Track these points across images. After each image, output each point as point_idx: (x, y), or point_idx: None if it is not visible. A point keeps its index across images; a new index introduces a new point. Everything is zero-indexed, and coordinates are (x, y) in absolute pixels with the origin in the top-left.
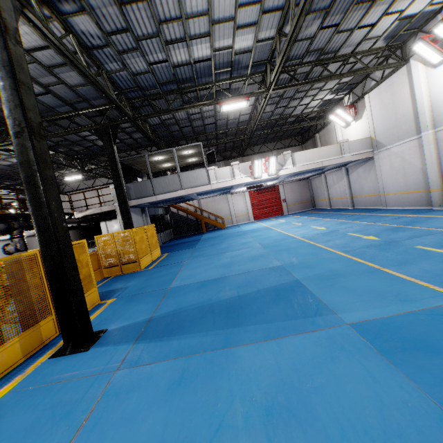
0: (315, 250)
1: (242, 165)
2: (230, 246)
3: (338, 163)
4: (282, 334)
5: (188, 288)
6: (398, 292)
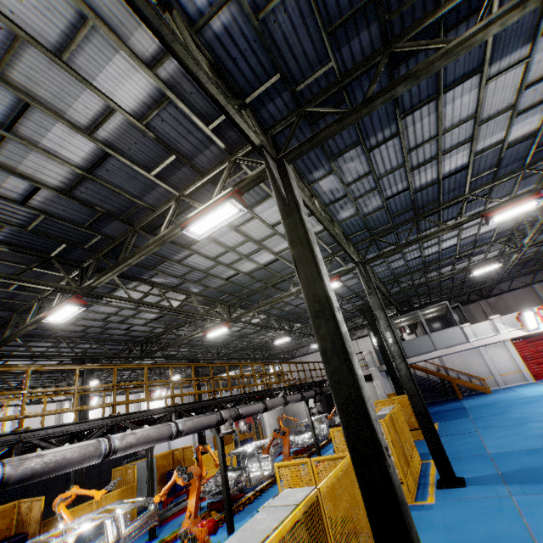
0: None
1: (505, 318)
2: (527, 416)
3: None
4: None
5: (514, 454)
6: None
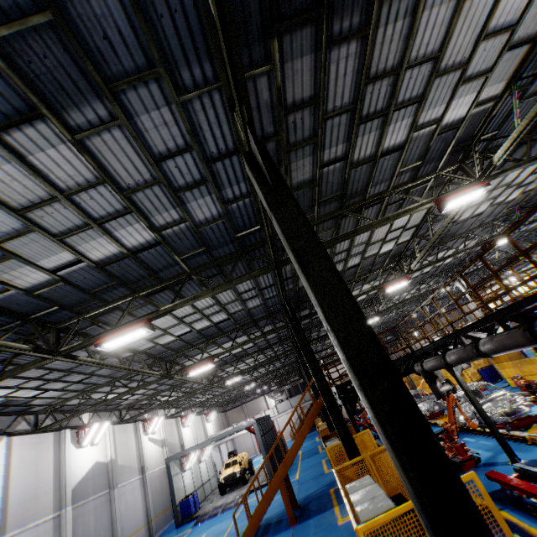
0: None
1: None
2: None
3: None
4: None
5: None
6: None
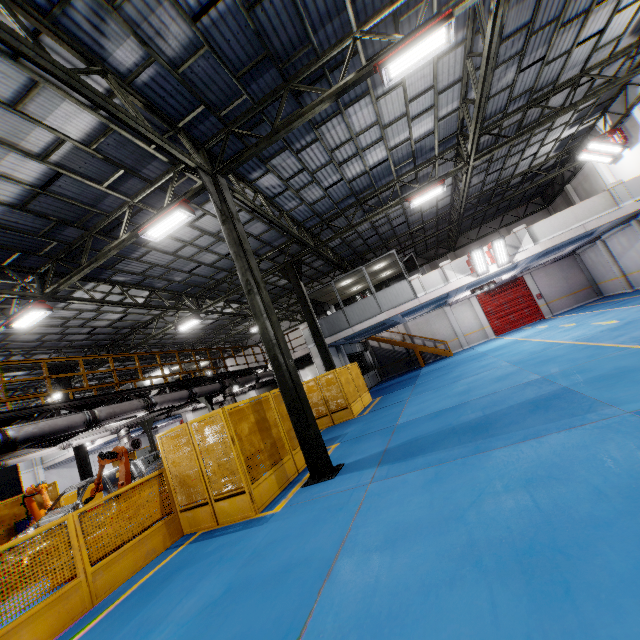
0: (595, 351)
1: (456, 263)
2: (464, 373)
3: (613, 218)
4: (542, 434)
5: (419, 420)
6: None
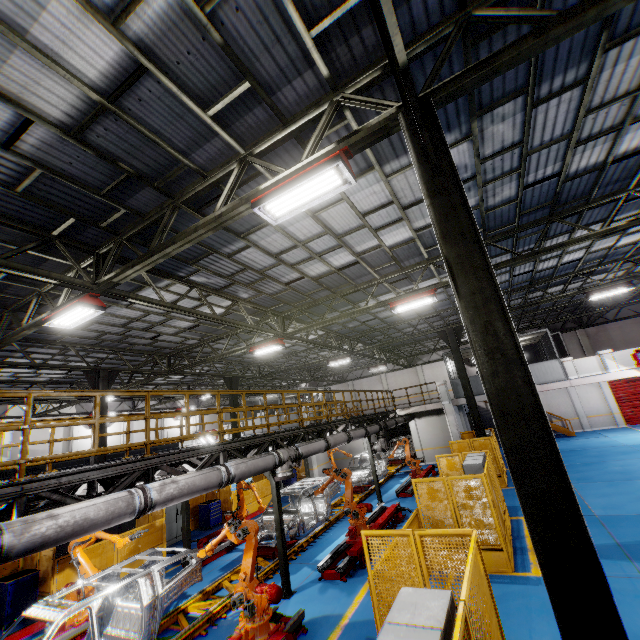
0: None
1: (617, 354)
2: (630, 471)
3: None
4: None
5: (629, 519)
6: None
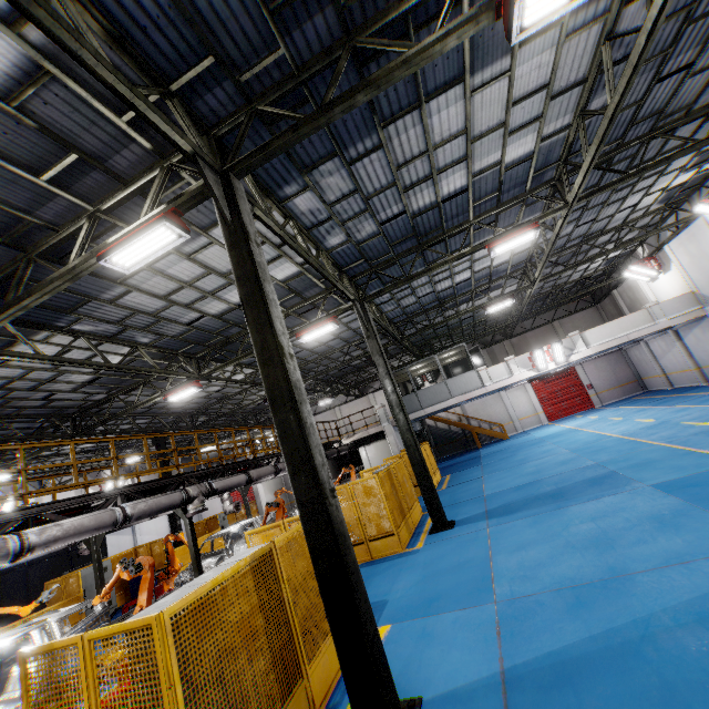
0: (635, 445)
1: (519, 359)
2: (529, 457)
3: (651, 332)
4: (599, 497)
5: (504, 492)
6: (697, 464)
